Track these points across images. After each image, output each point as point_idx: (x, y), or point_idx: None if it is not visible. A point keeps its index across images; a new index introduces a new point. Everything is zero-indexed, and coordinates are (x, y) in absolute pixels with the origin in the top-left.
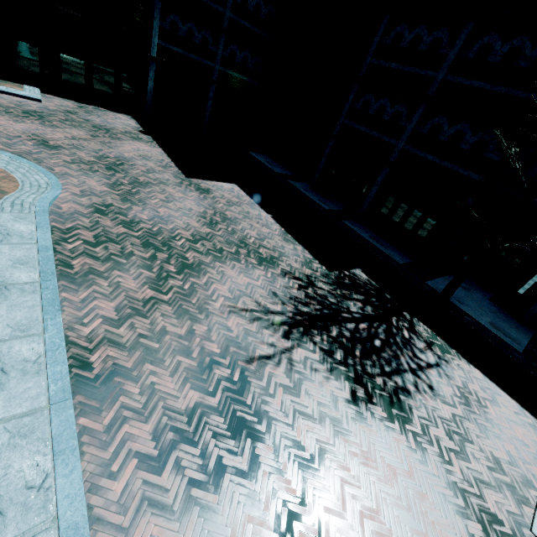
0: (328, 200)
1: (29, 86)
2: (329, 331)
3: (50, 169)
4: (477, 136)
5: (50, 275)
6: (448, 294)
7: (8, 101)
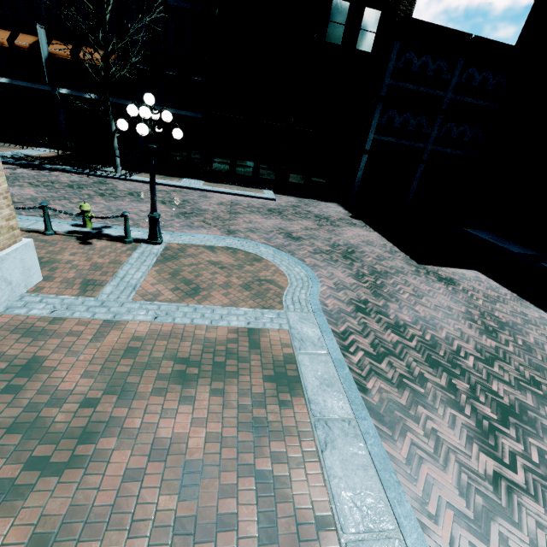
0: None
1: (266, 189)
2: None
3: (302, 261)
4: None
5: (361, 409)
6: None
7: (257, 203)
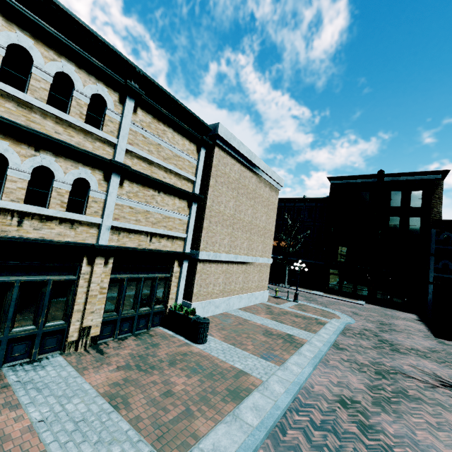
0: None
1: (361, 300)
2: None
3: (353, 318)
4: None
5: (338, 331)
6: None
7: (349, 304)
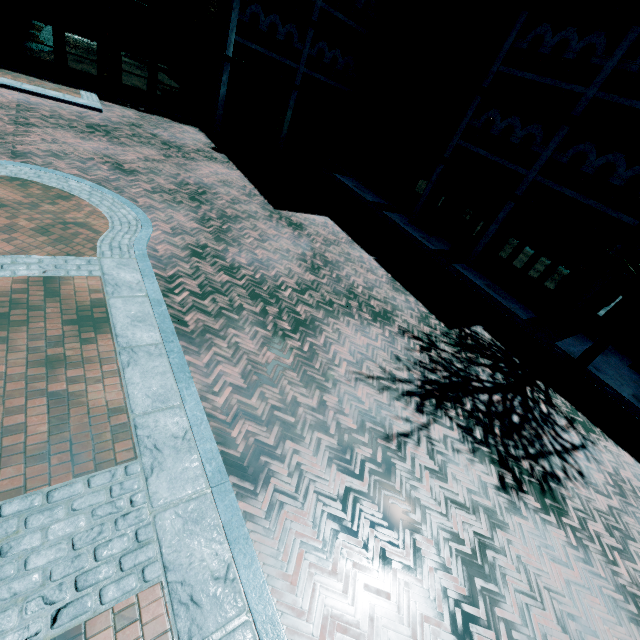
0: (431, 236)
1: (85, 91)
2: (462, 404)
3: (134, 201)
4: (633, 170)
5: (171, 335)
6: (587, 360)
7: (69, 113)
